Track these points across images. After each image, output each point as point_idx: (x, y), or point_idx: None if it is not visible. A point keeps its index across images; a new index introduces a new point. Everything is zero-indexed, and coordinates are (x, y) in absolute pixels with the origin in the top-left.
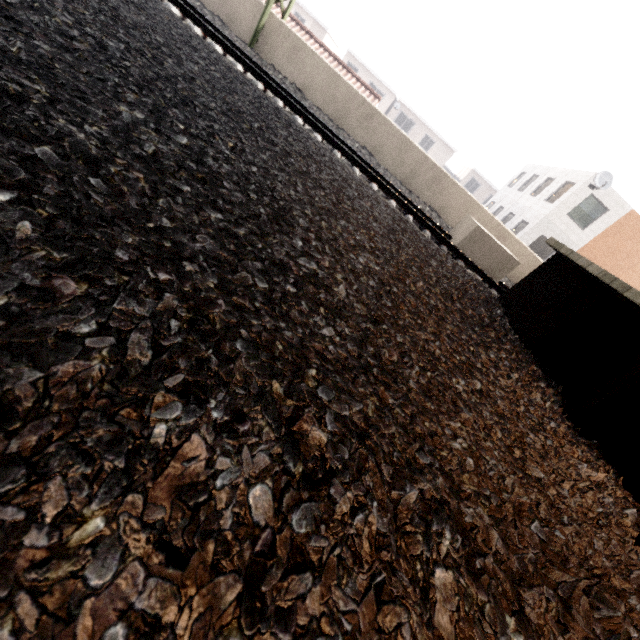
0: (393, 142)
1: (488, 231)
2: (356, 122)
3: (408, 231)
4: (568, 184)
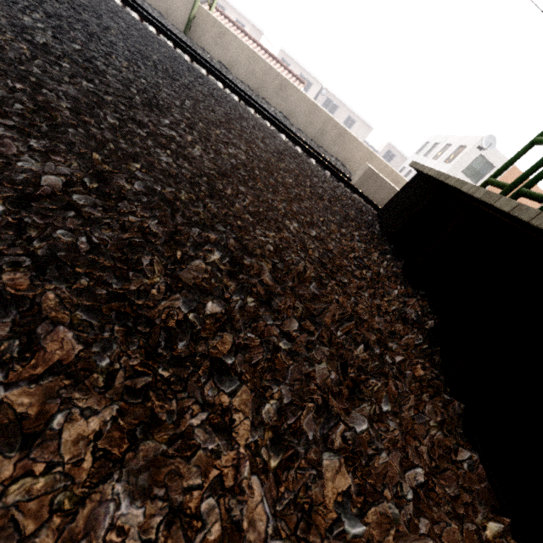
0: (303, 107)
1: (384, 177)
2: (273, 91)
3: (298, 159)
4: (462, 147)
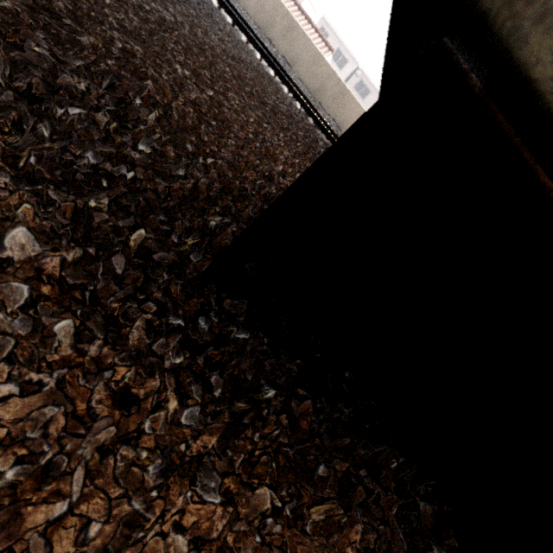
0: (308, 55)
1: None
2: (280, 33)
3: (266, 80)
4: None
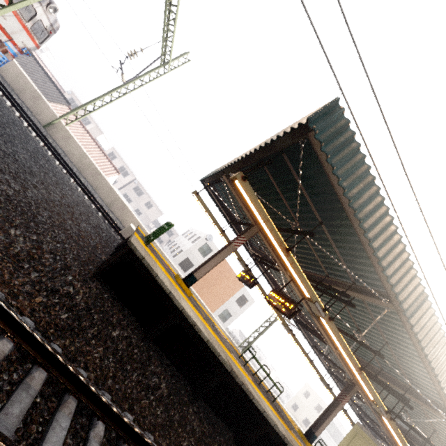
0: (106, 187)
1: None
2: (90, 174)
3: (88, 209)
4: (200, 237)
